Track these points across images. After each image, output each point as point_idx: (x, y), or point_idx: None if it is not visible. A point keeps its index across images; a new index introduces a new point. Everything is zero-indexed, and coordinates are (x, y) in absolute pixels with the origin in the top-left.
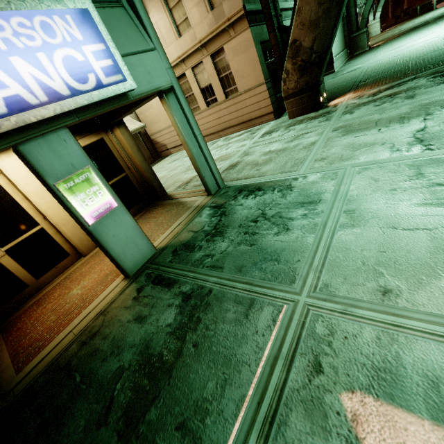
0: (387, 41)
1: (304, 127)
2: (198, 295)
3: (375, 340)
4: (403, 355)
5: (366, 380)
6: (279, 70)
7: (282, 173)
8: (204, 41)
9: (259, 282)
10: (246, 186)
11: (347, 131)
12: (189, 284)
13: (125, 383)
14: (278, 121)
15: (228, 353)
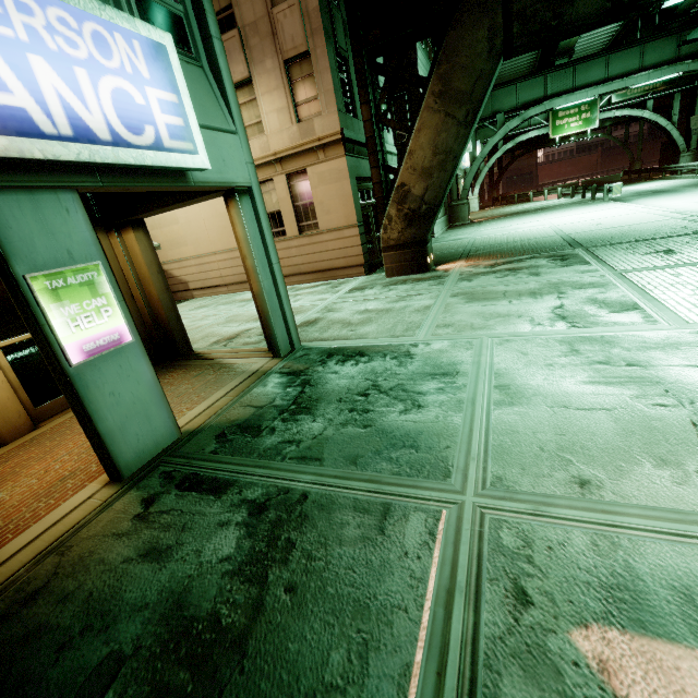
0: (490, 219)
1: (410, 288)
2: (280, 503)
3: (592, 548)
4: (635, 563)
5: (599, 606)
6: (379, 214)
7: (393, 336)
8: (280, 156)
9: (392, 478)
10: (339, 349)
11: (470, 298)
12: (260, 486)
13: (127, 688)
14: (370, 277)
15: (361, 595)
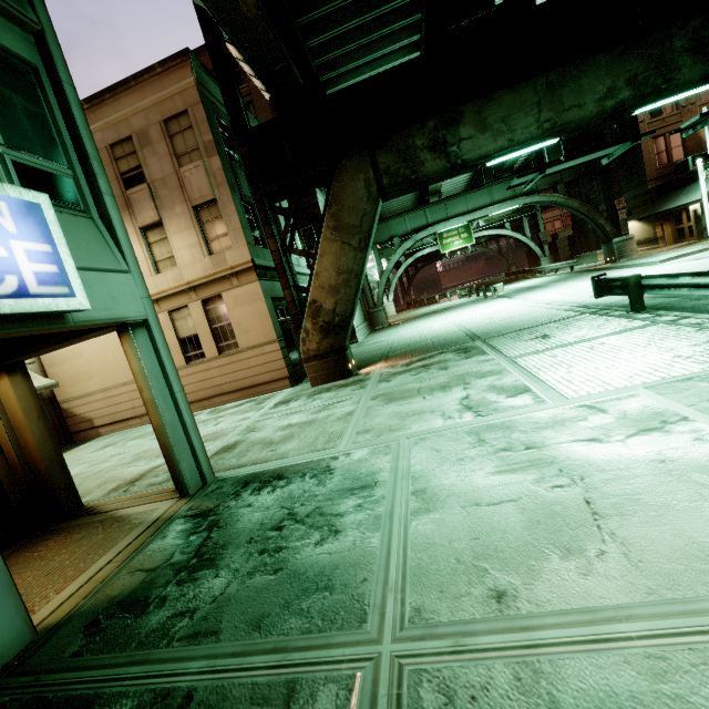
0: (405, 321)
1: (333, 395)
2: None
3: (515, 684)
4: (558, 694)
5: None
6: (296, 328)
7: (313, 451)
8: (194, 284)
9: (301, 639)
10: (256, 474)
11: (388, 399)
12: (131, 696)
13: None
14: (296, 388)
15: None
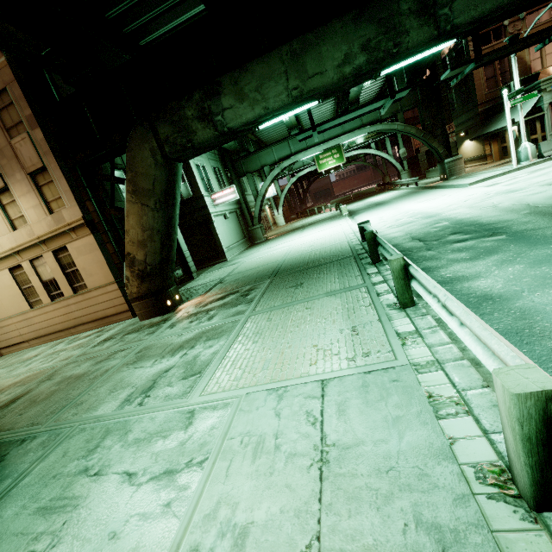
0: (276, 237)
1: (132, 338)
2: None
3: None
4: None
5: None
6: (122, 274)
7: (30, 425)
8: (43, 238)
9: None
10: None
11: (142, 356)
12: None
13: None
14: (133, 320)
15: None
